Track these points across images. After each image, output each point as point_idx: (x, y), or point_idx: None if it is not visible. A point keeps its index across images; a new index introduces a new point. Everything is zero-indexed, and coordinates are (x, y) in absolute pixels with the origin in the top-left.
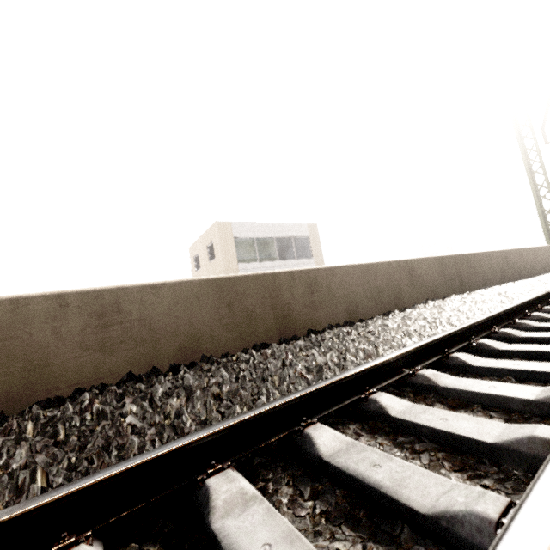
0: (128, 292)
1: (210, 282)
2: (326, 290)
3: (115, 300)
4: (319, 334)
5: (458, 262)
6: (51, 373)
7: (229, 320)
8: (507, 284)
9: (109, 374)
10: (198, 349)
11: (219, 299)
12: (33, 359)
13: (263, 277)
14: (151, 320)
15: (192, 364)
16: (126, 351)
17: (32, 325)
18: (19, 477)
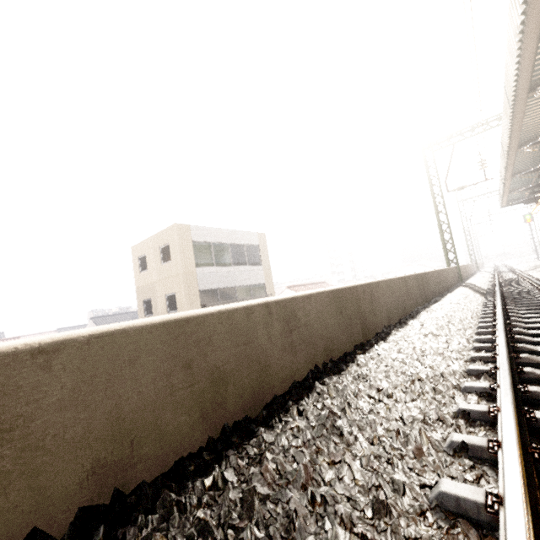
0: (297, 301)
1: (331, 293)
2: (377, 299)
3: (292, 308)
4: (392, 335)
5: (422, 279)
6: (270, 372)
7: (342, 324)
8: (449, 296)
9: (296, 372)
10: (332, 349)
11: (336, 307)
12: (261, 361)
13: (352, 289)
14: (310, 325)
15: (344, 361)
16: (302, 352)
17: (257, 330)
18: (411, 436)
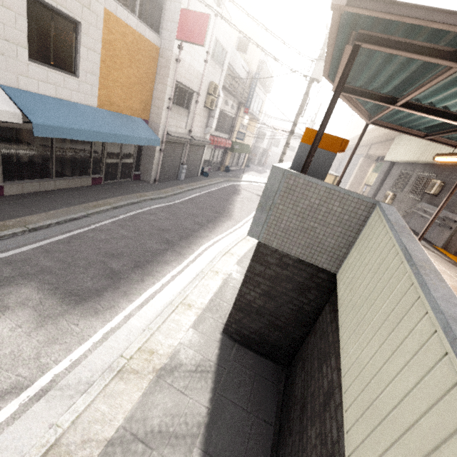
0: None
1: None
2: None
3: None
4: None
5: None
6: None
7: None
8: None
9: None
10: None
11: None
12: None
13: None
14: None
15: None
16: None
17: None
18: None
